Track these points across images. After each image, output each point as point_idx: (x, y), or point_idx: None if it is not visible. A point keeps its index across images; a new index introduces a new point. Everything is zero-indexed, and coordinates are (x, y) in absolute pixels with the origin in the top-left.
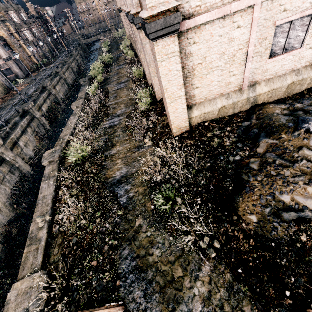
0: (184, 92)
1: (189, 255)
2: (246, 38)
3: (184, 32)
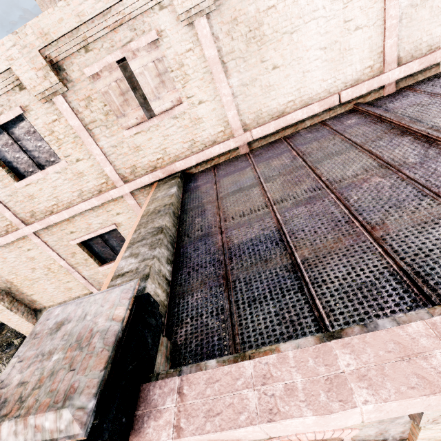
0: (3, 306)
1: None
2: (49, 255)
3: None
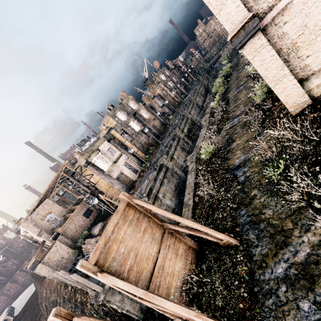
0: (287, 70)
1: (301, 214)
2: None
3: (270, 23)
